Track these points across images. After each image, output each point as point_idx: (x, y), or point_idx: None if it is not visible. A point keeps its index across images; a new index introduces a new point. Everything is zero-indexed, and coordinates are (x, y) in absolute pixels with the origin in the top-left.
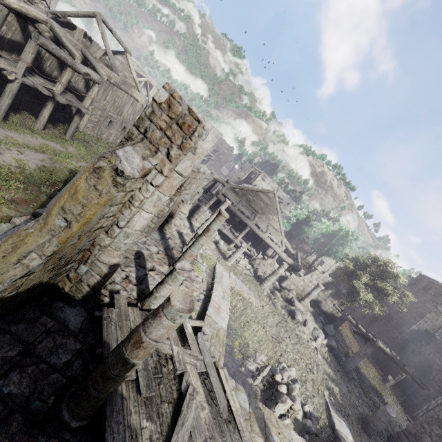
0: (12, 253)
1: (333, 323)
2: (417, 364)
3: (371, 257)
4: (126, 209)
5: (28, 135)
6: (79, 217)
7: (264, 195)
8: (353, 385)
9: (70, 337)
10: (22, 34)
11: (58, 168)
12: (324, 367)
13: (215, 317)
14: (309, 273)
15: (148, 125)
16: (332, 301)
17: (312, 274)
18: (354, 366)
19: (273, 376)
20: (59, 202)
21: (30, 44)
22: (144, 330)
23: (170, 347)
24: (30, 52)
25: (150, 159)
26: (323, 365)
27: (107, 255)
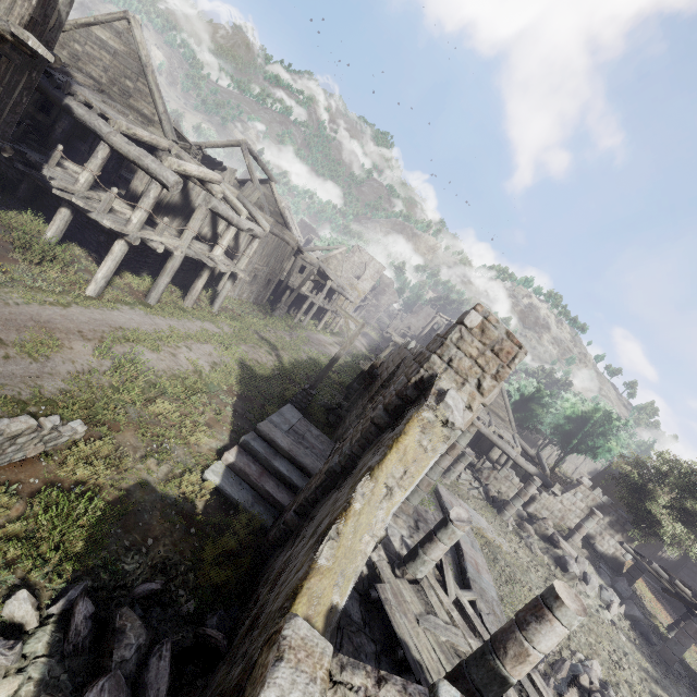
0: (354, 539)
1: (625, 575)
2: None
3: (668, 460)
4: None
5: (185, 318)
6: (402, 481)
7: None
8: (686, 689)
9: (361, 634)
10: (181, 193)
11: (229, 364)
12: (637, 658)
13: (480, 581)
14: (570, 489)
15: (455, 353)
16: (613, 535)
17: (575, 491)
18: (681, 654)
19: (574, 678)
20: (386, 466)
21: (201, 210)
22: (528, 638)
23: (465, 640)
24: (200, 219)
25: (460, 395)
26: (633, 654)
27: None
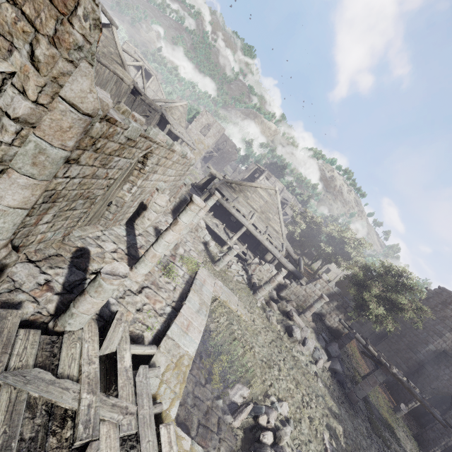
0: None
1: (339, 341)
2: (434, 390)
3: (385, 266)
4: None
5: None
6: None
7: (264, 192)
8: (360, 420)
9: None
10: None
11: None
12: (326, 399)
13: (180, 338)
14: (312, 281)
15: None
16: (338, 315)
17: (315, 283)
18: (362, 396)
19: (256, 418)
20: None
21: None
22: None
23: (78, 395)
24: None
25: None
26: (324, 396)
27: None
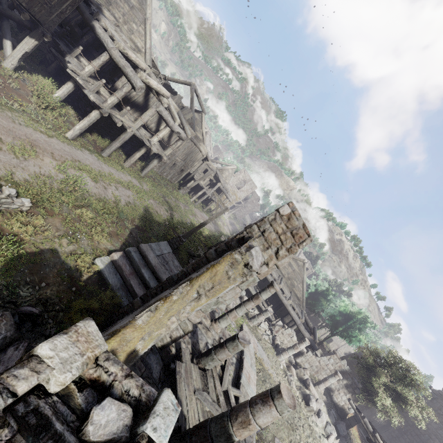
0: (164, 316)
1: (346, 421)
2: None
3: (394, 356)
4: None
5: (121, 171)
6: (208, 292)
7: (294, 262)
8: None
9: (154, 386)
10: (144, 98)
11: (138, 206)
12: None
13: (247, 387)
14: (327, 355)
15: (268, 227)
16: (346, 393)
17: (330, 357)
18: None
19: None
20: (201, 279)
21: (151, 110)
22: (253, 413)
23: None
24: (149, 115)
25: (263, 254)
26: None
27: (195, 314)
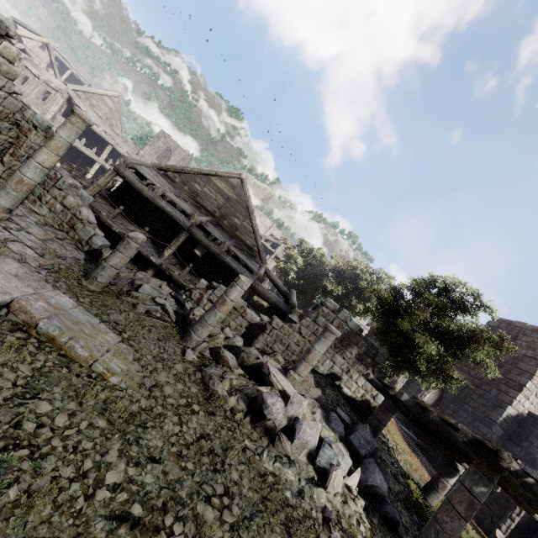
0: None
1: (370, 421)
2: None
3: (423, 280)
4: None
5: None
6: None
7: (224, 183)
8: None
9: None
10: None
11: None
12: None
13: None
14: (311, 313)
15: None
16: (362, 372)
17: (316, 316)
18: None
19: None
20: None
21: None
22: None
23: None
24: None
25: None
26: None
27: None
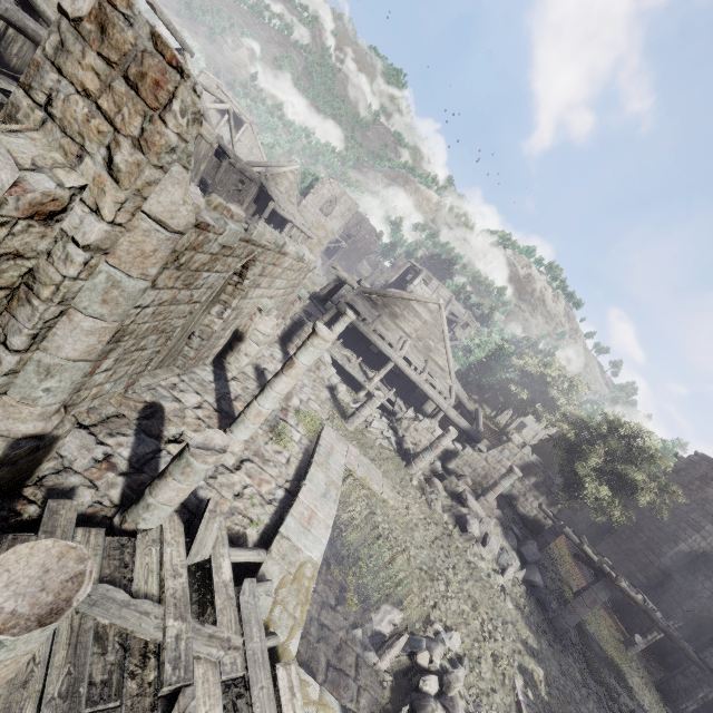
0: None
1: (538, 538)
2: (687, 614)
3: (610, 421)
4: (22, 305)
5: None
6: None
7: (422, 307)
8: (572, 659)
9: None
10: None
11: None
12: (518, 628)
13: (299, 537)
14: (497, 446)
15: (54, 82)
16: (537, 497)
17: (502, 449)
18: (574, 623)
19: (412, 655)
20: None
21: None
22: None
23: (163, 622)
24: None
25: (57, 173)
26: (515, 623)
27: (3, 415)
